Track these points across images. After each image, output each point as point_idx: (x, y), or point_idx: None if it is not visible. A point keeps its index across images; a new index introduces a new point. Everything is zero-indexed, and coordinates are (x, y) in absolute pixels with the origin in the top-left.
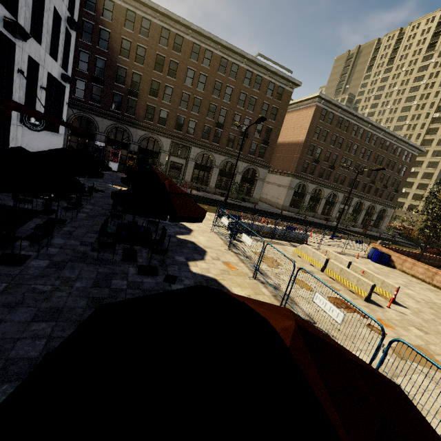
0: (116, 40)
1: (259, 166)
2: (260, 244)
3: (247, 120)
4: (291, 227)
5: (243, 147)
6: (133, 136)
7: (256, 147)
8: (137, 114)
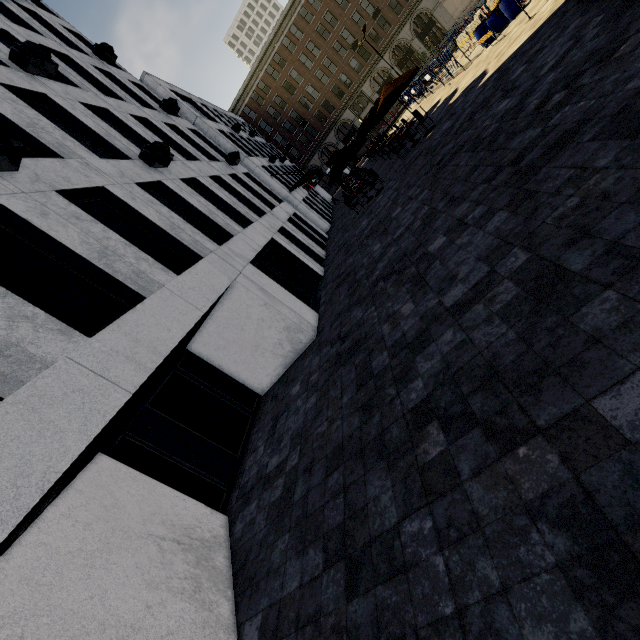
0: (267, 117)
1: (418, 5)
2: (414, 87)
3: (363, 3)
4: (452, 35)
5: (388, 22)
6: (332, 143)
7: (395, 0)
8: (318, 129)
